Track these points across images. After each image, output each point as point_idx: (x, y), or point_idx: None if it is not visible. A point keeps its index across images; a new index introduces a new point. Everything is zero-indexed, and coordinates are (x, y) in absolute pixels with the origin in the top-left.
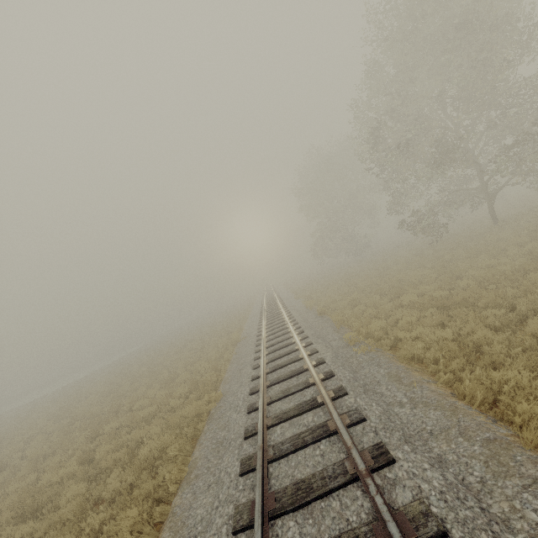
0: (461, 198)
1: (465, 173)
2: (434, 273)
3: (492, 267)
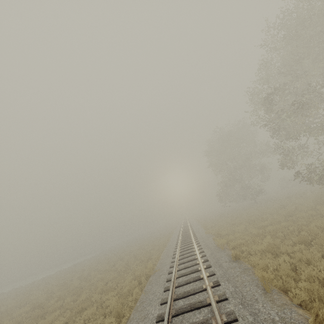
0: None
1: None
2: None
3: None
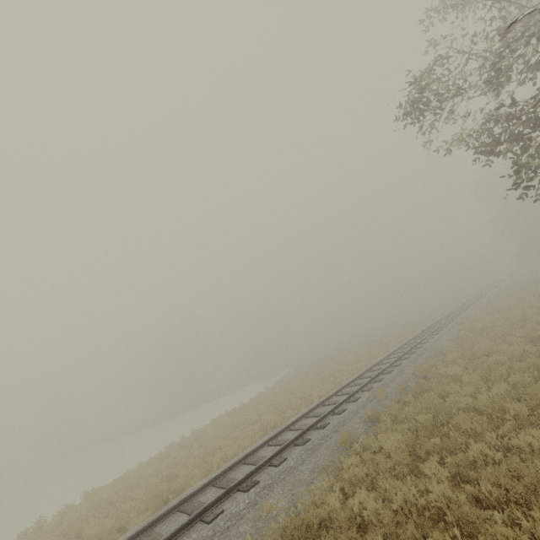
0: None
1: None
2: None
3: None
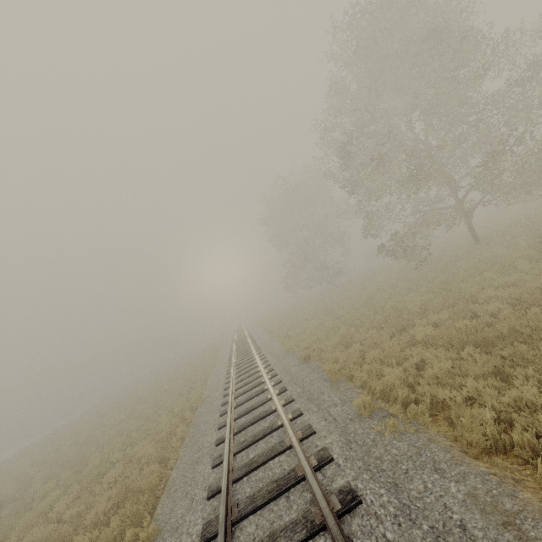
0: (437, 218)
1: (436, 194)
2: (434, 298)
3: (512, 285)
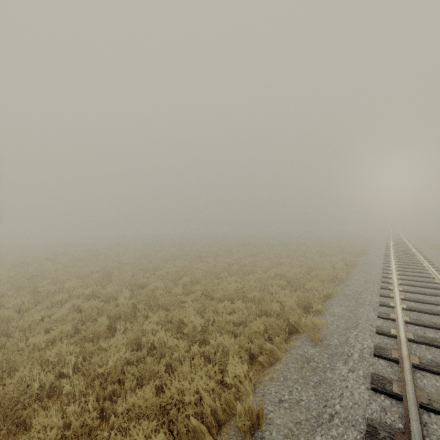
0: None
1: None
2: None
3: None
